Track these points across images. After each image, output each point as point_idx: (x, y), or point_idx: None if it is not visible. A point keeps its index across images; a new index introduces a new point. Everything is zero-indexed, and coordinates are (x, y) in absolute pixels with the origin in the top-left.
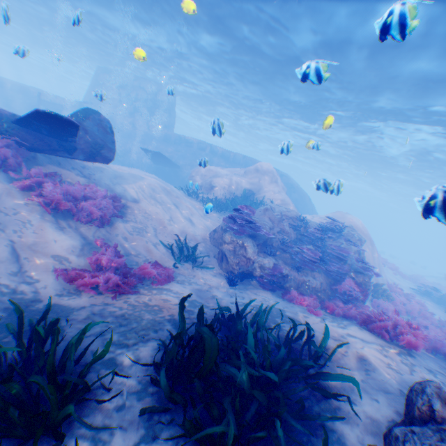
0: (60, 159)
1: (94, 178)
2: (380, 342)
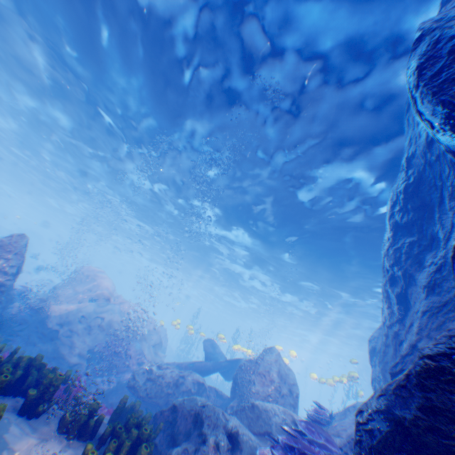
0: None
1: None
2: None
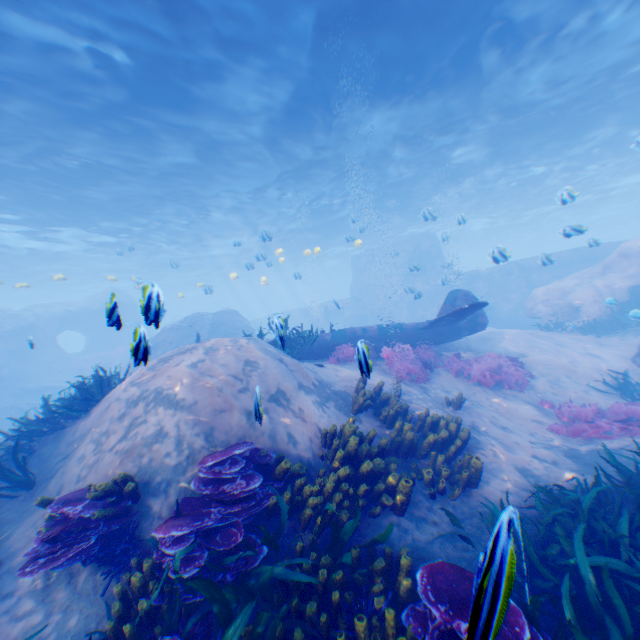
0: (441, 344)
1: (473, 349)
2: None
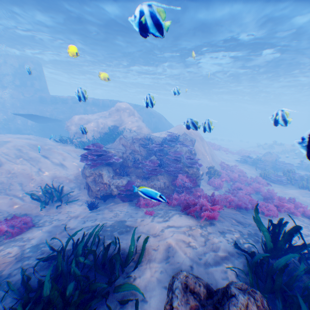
0: None
1: None
2: (191, 222)
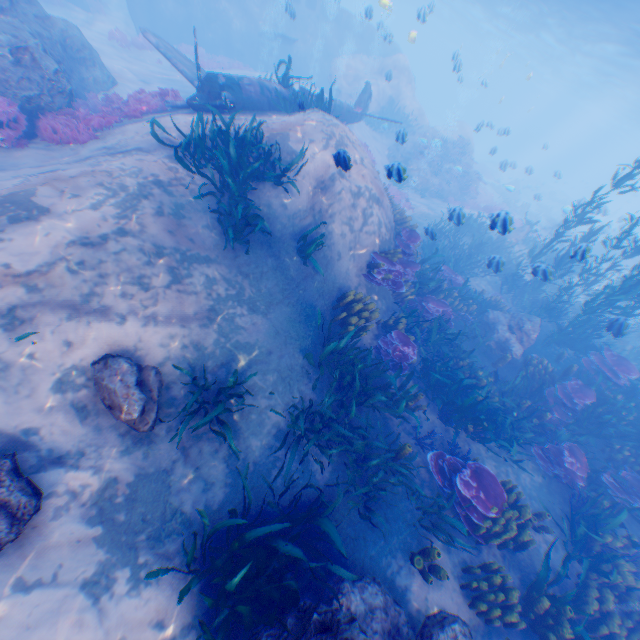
0: None
1: None
2: None
